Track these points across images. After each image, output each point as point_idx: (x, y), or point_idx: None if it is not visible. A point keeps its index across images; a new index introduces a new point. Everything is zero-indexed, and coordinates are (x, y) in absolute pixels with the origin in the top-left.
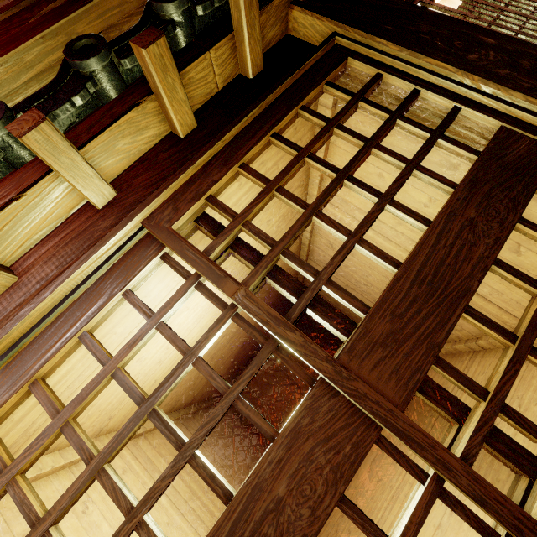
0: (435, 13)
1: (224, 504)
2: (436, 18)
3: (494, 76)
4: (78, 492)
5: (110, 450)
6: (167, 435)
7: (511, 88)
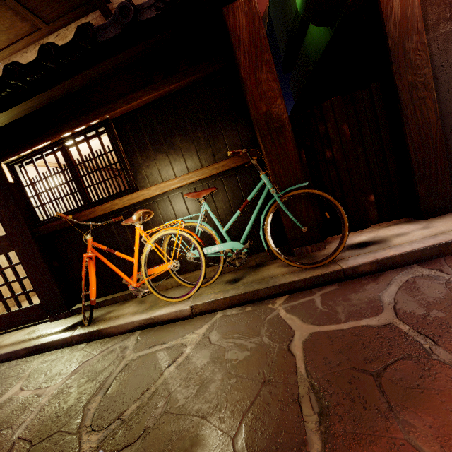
0: (6, 183)
1: None
2: (4, 186)
3: (4, 222)
4: None
5: None
6: None
7: (5, 228)
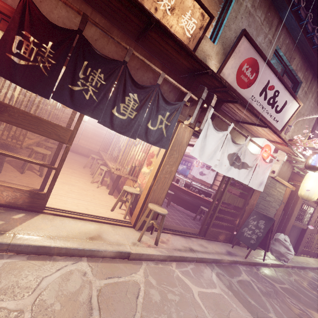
0: None
1: (315, 228)
2: None
3: None
4: (316, 220)
5: (317, 220)
6: (317, 223)
7: None
